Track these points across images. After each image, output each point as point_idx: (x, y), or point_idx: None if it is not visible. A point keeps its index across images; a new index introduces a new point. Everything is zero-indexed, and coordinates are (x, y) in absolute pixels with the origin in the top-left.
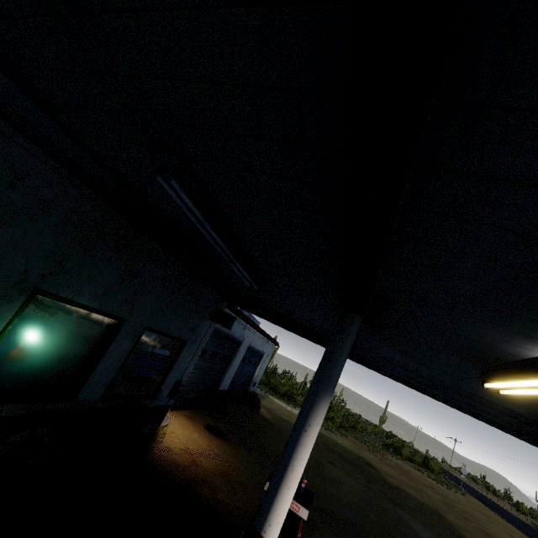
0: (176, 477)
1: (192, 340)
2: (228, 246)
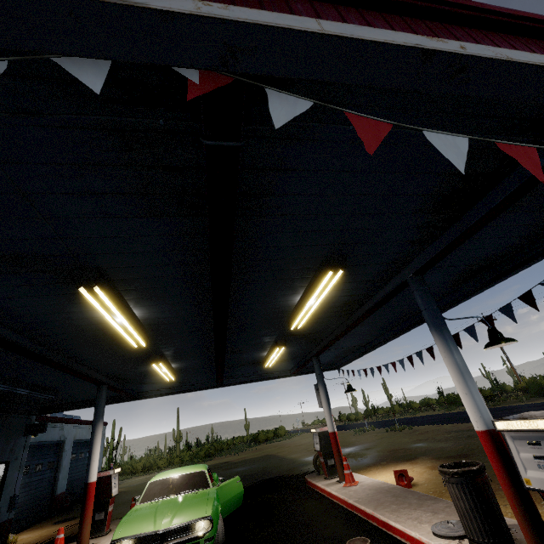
0: None
1: (14, 458)
2: (27, 388)
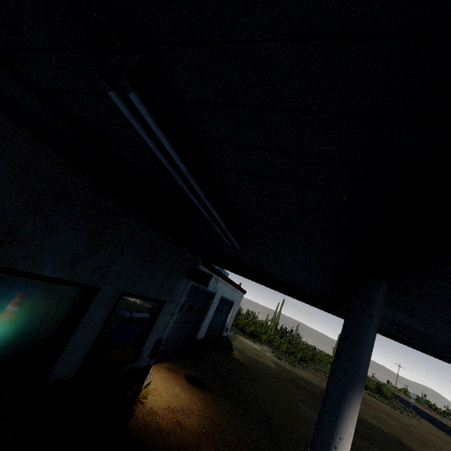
0: (161, 445)
1: (170, 300)
2: (210, 201)
